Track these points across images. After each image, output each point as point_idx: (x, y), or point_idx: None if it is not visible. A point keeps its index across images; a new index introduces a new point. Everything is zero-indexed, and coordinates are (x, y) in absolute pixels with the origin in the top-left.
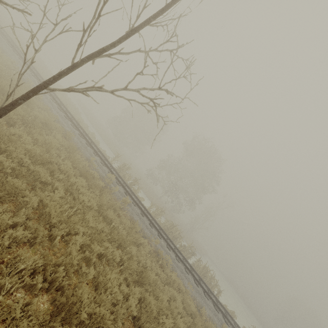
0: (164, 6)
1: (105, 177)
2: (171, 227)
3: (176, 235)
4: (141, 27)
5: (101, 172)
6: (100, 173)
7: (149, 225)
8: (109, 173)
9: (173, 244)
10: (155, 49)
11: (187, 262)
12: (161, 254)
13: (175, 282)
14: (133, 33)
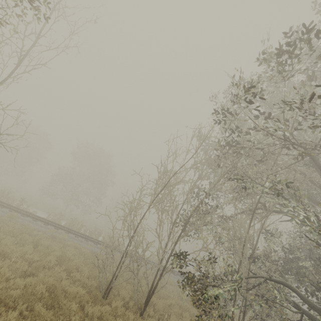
0: None
1: None
2: (72, 222)
3: (80, 227)
4: None
5: None
6: None
7: (44, 225)
8: None
9: (74, 231)
10: None
11: (89, 237)
12: (57, 236)
13: (71, 245)
14: None
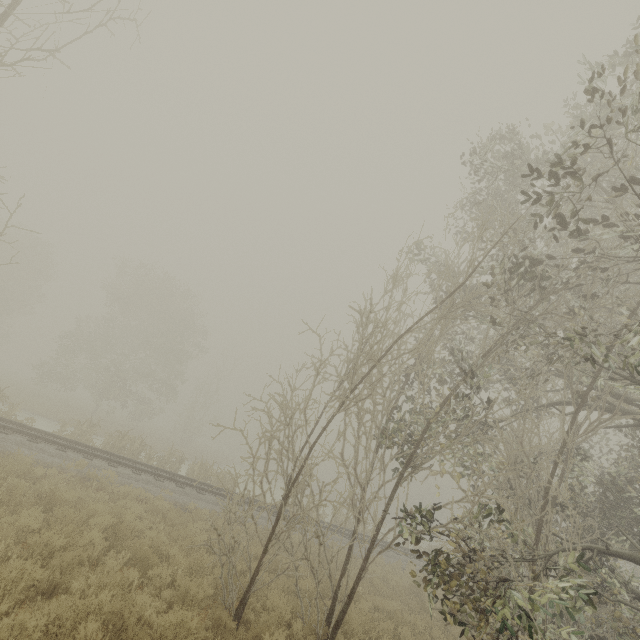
0: None
1: None
2: (120, 439)
3: (137, 449)
4: None
5: None
6: None
7: (57, 450)
8: None
9: (128, 459)
10: None
11: (162, 471)
12: (93, 475)
13: (129, 495)
14: None
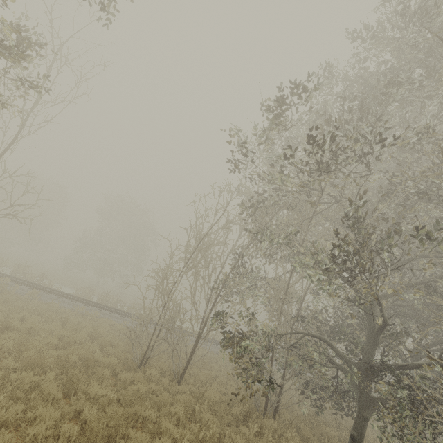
0: None
1: None
2: (105, 297)
3: (116, 302)
4: None
5: None
6: None
7: (71, 302)
8: (1, 278)
9: (108, 307)
10: None
11: (126, 313)
12: (88, 313)
13: (104, 322)
14: None
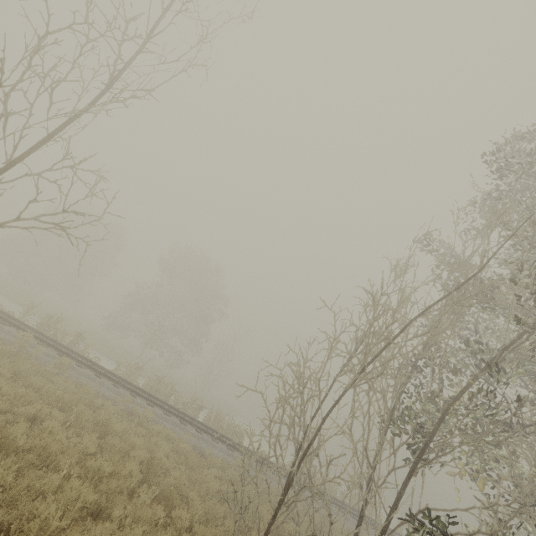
0: (46, 137)
1: (13, 339)
2: (157, 383)
3: (168, 392)
4: (23, 159)
5: (3, 335)
6: (3, 337)
7: (112, 385)
8: (20, 332)
9: (161, 401)
10: (48, 169)
11: (186, 415)
12: (136, 411)
13: (160, 433)
14: (13, 165)
